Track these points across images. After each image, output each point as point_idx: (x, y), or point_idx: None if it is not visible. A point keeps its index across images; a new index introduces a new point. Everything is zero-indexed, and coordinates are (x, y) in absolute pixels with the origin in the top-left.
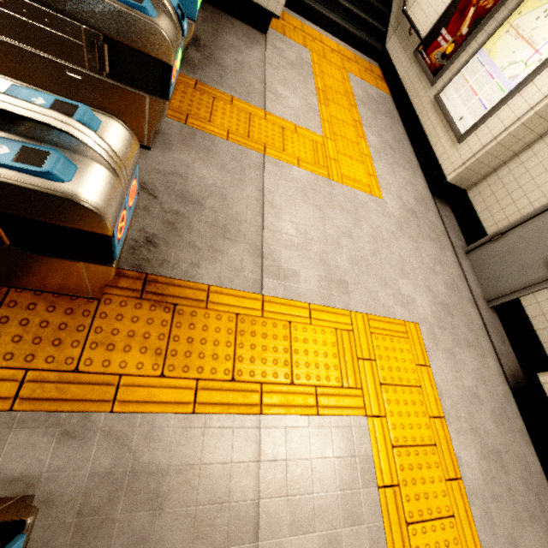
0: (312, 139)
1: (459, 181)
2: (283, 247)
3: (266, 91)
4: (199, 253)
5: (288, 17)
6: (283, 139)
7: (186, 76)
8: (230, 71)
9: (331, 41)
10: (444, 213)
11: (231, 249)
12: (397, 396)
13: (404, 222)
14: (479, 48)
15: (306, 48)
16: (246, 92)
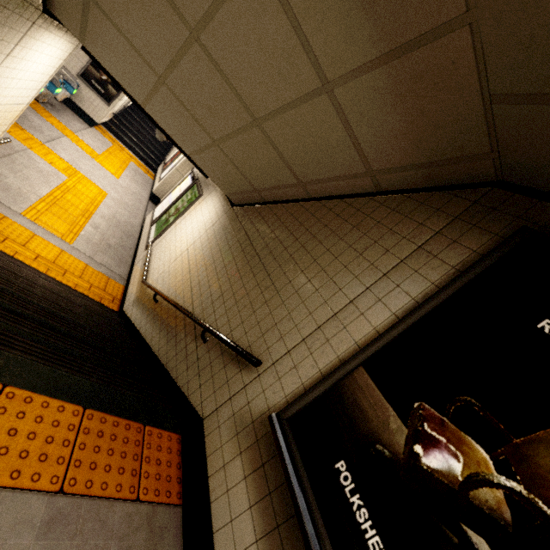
0: (93, 151)
1: (157, 194)
2: (59, 148)
3: (79, 132)
4: (24, 125)
5: (109, 134)
6: (78, 142)
7: (42, 106)
8: (64, 119)
9: (130, 153)
10: (151, 205)
11: (37, 133)
12: (84, 188)
13: (125, 188)
14: (172, 162)
15: (112, 143)
16: (68, 126)
